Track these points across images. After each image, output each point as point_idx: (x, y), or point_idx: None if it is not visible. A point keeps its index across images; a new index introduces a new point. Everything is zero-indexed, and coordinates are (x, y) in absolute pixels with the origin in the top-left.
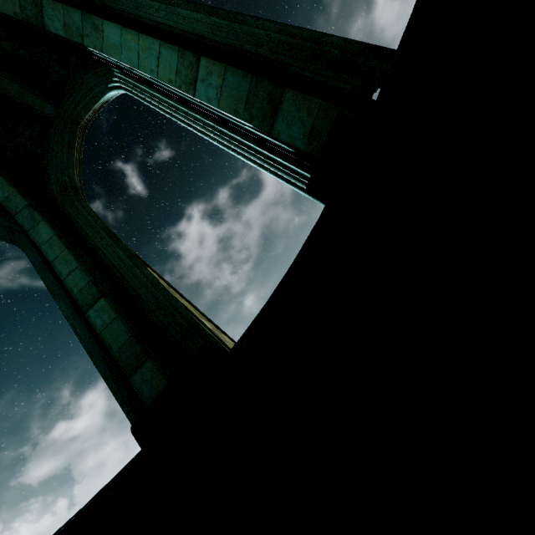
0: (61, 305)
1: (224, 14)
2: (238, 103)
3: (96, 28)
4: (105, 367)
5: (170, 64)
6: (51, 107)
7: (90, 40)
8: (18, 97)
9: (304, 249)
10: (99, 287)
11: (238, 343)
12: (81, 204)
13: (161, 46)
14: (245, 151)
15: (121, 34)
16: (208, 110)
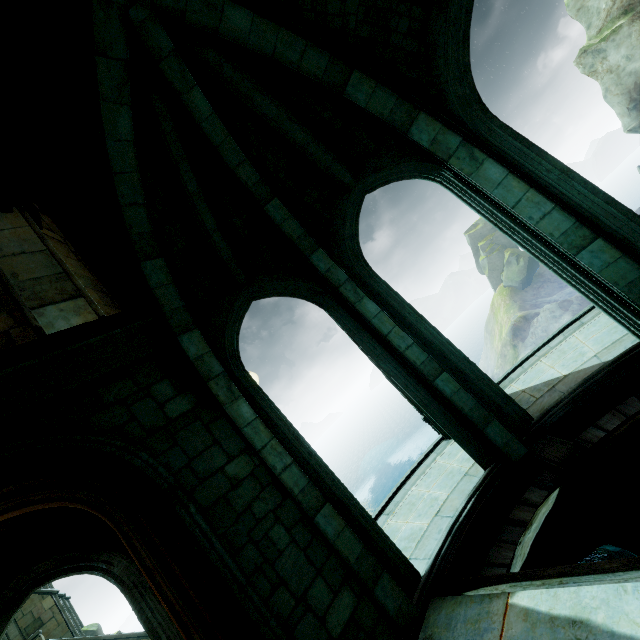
0: (387, 367)
1: (622, 210)
2: (621, 279)
3: (473, 159)
4: (443, 418)
5: (559, 226)
6: (351, 178)
7: (459, 162)
8: (326, 166)
9: (618, 365)
10: (435, 361)
11: (552, 413)
12: (375, 275)
13: (555, 210)
14: (583, 288)
15: (505, 177)
16: (574, 261)
